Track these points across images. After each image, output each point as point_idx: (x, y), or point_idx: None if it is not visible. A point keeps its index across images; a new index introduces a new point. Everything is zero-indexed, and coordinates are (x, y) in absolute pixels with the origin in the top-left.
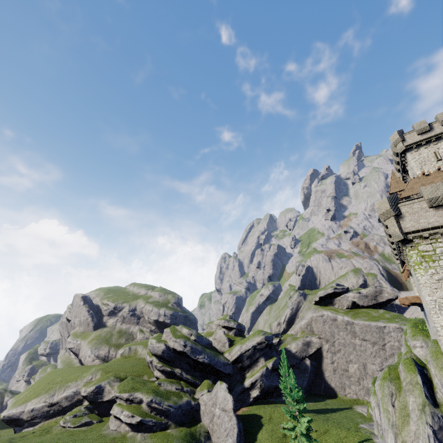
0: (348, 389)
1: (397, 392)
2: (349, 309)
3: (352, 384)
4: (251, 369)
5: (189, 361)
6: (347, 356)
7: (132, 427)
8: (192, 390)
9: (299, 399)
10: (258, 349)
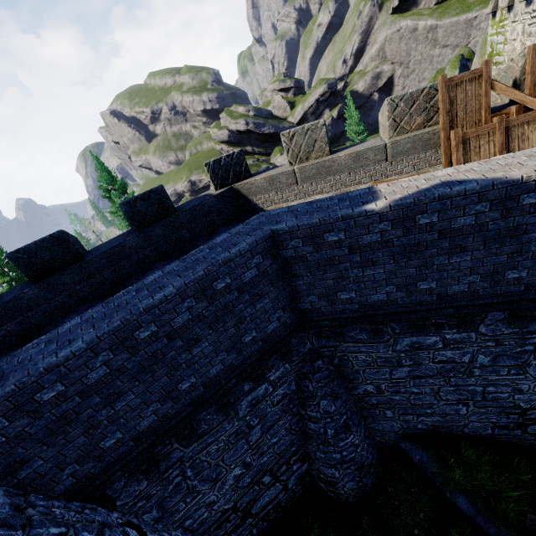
0: None
1: None
2: (439, 4)
3: None
4: None
5: (256, 137)
6: (421, 74)
7: None
8: (267, 159)
9: (361, 131)
10: (321, 101)
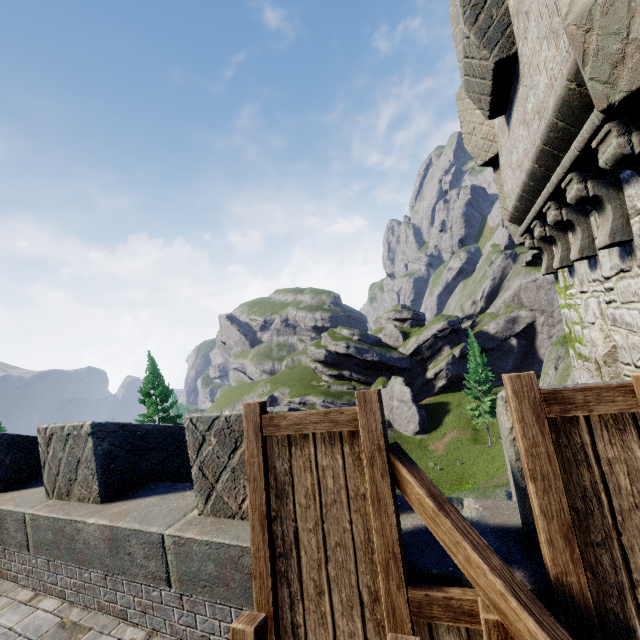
0: None
1: (566, 355)
2: None
3: None
4: (434, 360)
5: (356, 362)
6: None
7: None
8: (366, 388)
9: (483, 380)
10: (440, 337)
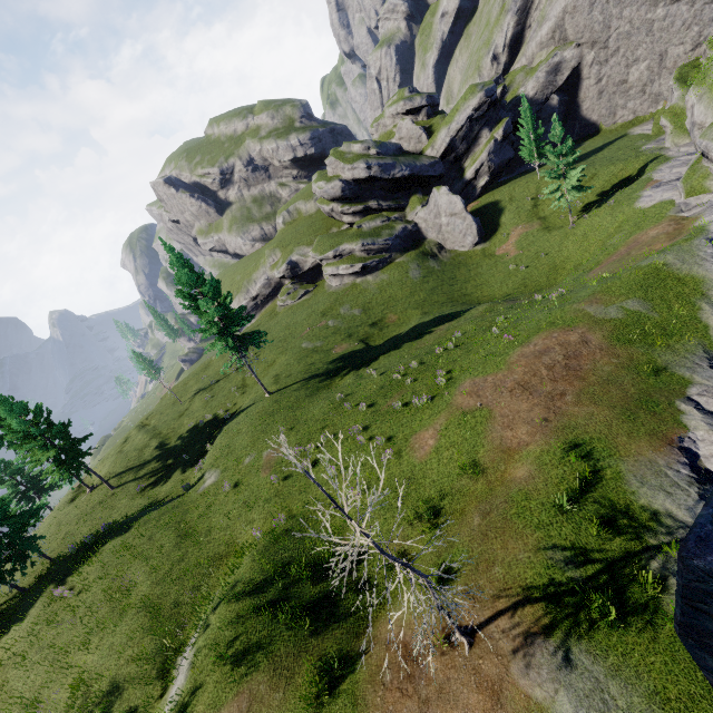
0: (621, 112)
1: None
2: None
3: (630, 100)
4: (470, 154)
5: (382, 186)
6: (631, 54)
7: (357, 275)
8: (401, 215)
9: (566, 151)
10: (476, 119)
